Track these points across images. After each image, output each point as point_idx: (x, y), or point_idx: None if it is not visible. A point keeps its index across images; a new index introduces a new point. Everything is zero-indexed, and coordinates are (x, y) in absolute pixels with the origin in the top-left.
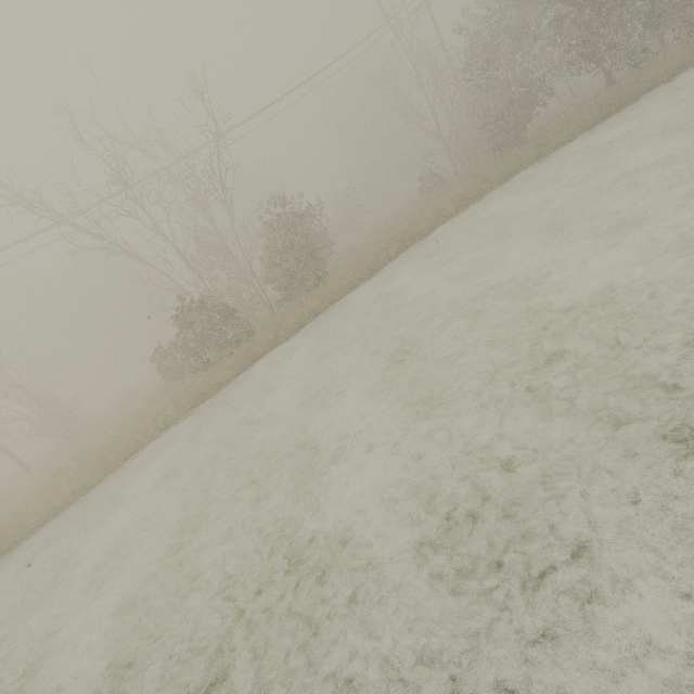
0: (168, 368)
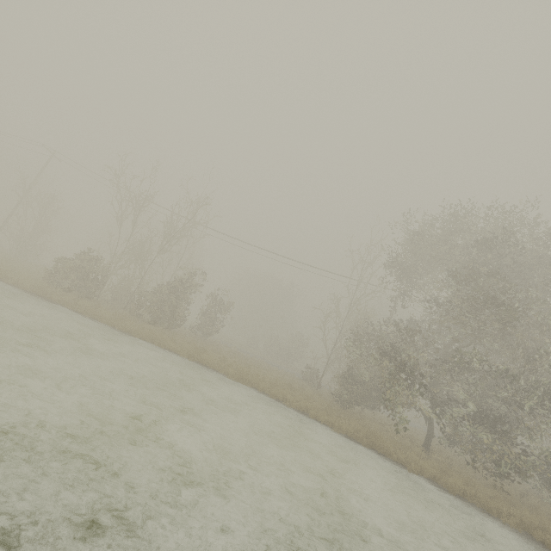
0: None
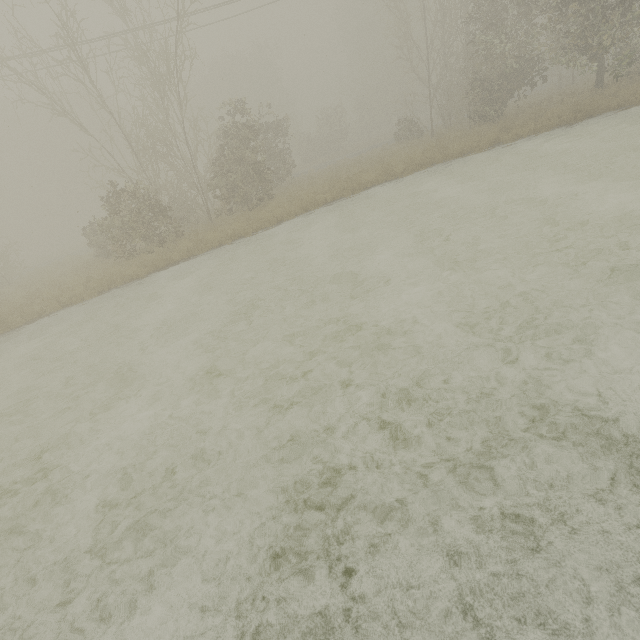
0: (98, 245)
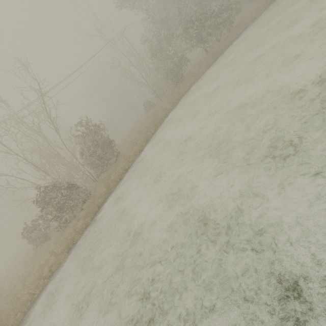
0: (36, 237)
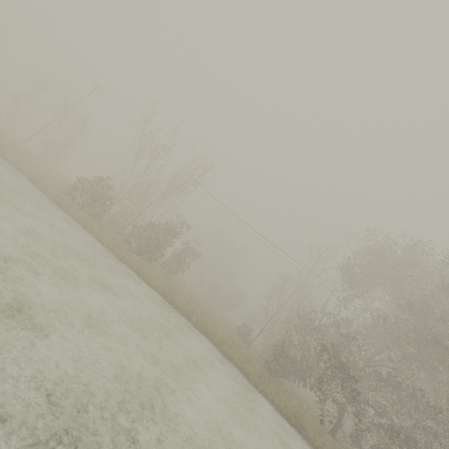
0: None
